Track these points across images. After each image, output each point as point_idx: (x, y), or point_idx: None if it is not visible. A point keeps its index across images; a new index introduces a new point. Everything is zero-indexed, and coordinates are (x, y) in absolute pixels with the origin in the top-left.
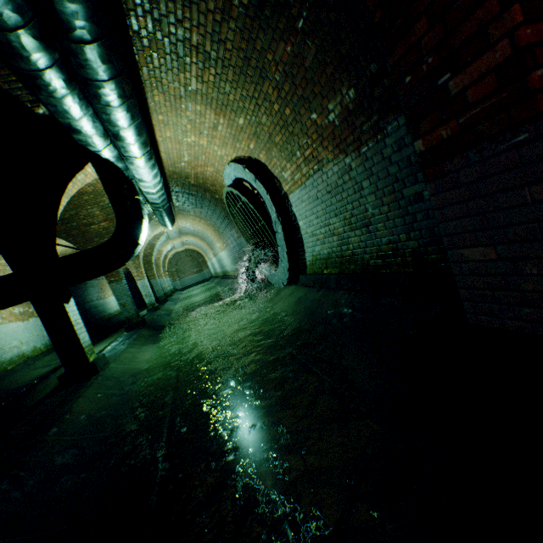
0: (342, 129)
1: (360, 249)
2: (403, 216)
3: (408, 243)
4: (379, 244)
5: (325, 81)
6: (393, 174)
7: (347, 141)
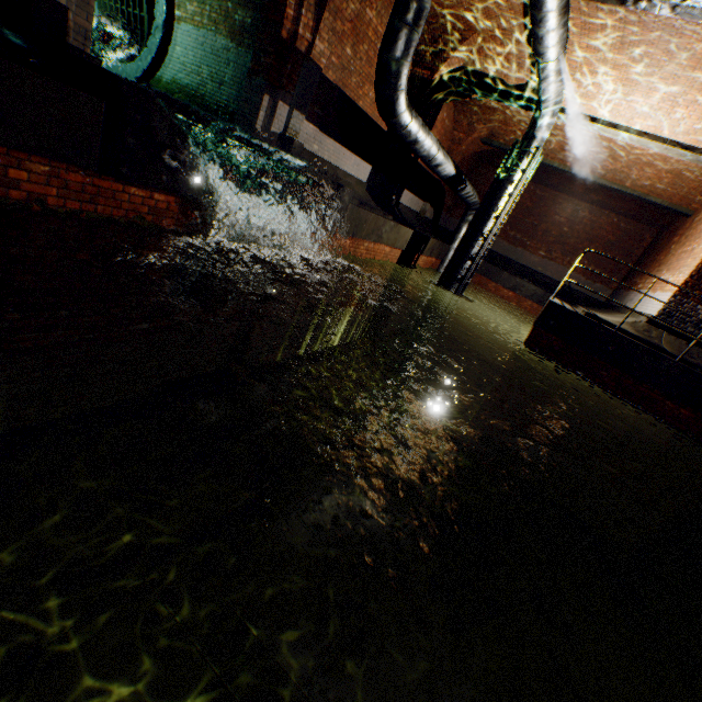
0: (238, 30)
1: (210, 95)
2: (237, 93)
3: (233, 106)
4: (221, 99)
5: (245, 0)
6: (244, 72)
7: (237, 38)
